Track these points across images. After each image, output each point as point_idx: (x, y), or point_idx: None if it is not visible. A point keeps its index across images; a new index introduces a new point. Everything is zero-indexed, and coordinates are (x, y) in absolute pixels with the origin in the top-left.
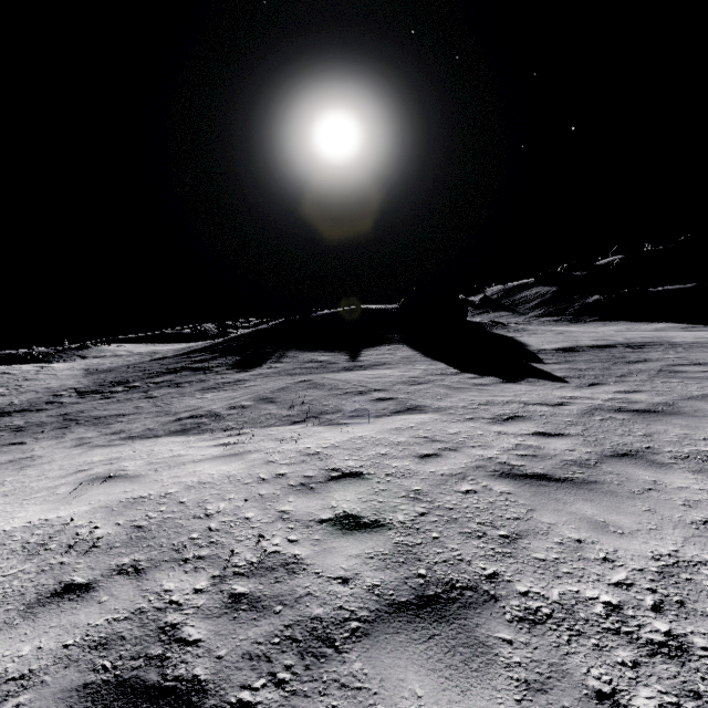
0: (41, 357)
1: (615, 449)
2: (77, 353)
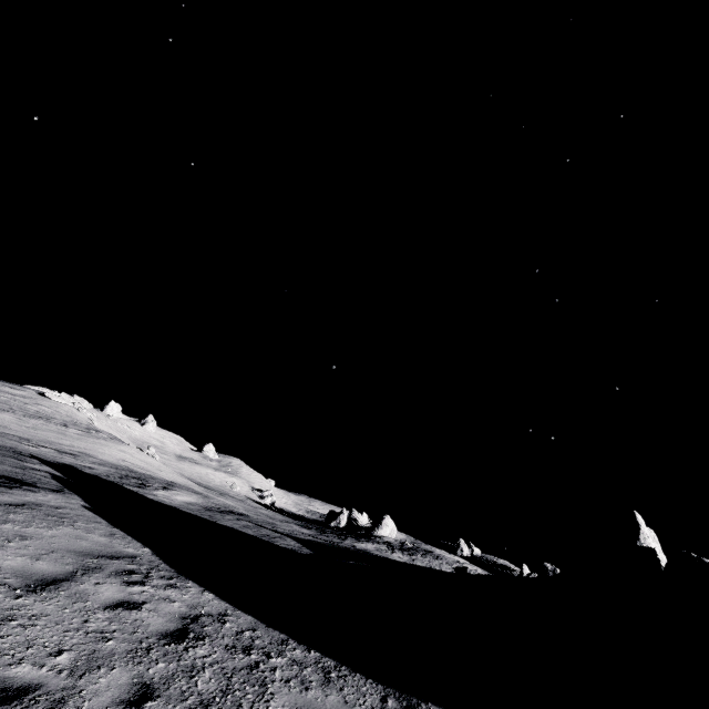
0: None
1: (25, 434)
2: None
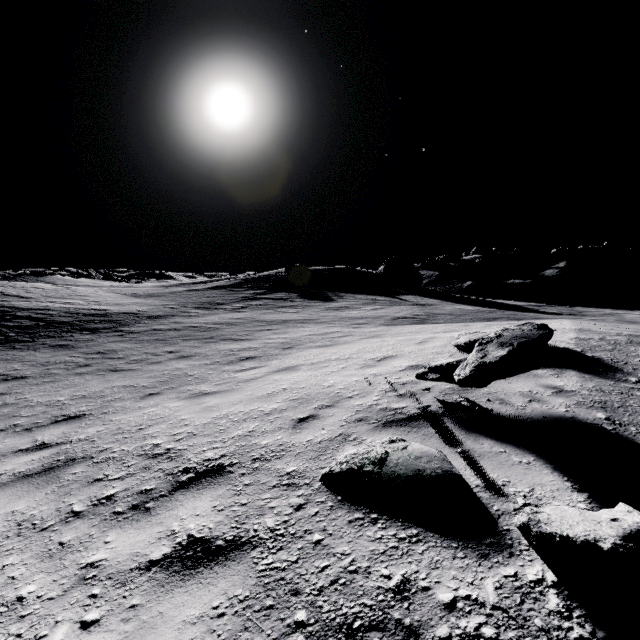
0: (2, 279)
1: None
2: (40, 279)
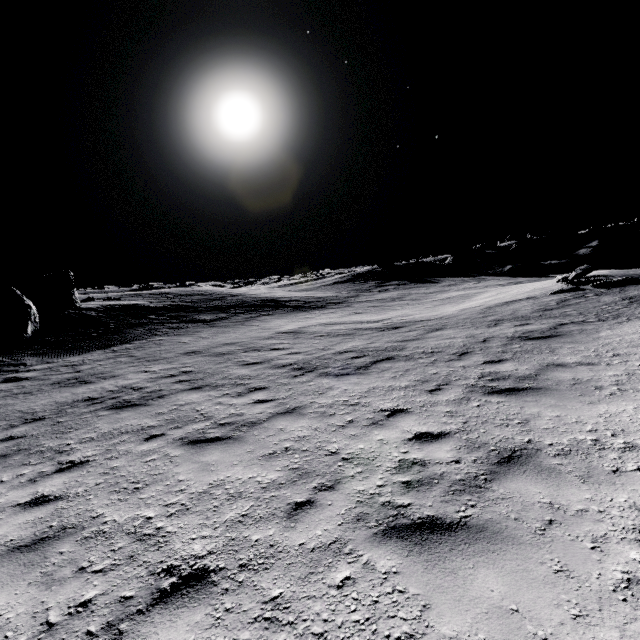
0: None
1: None
2: None
